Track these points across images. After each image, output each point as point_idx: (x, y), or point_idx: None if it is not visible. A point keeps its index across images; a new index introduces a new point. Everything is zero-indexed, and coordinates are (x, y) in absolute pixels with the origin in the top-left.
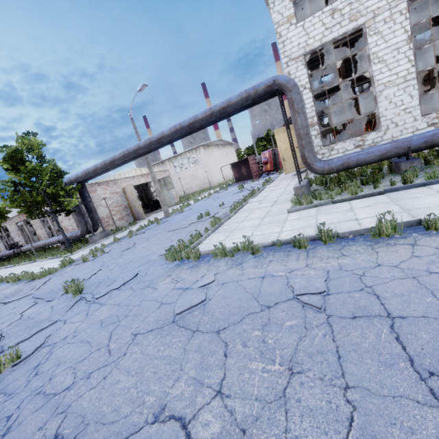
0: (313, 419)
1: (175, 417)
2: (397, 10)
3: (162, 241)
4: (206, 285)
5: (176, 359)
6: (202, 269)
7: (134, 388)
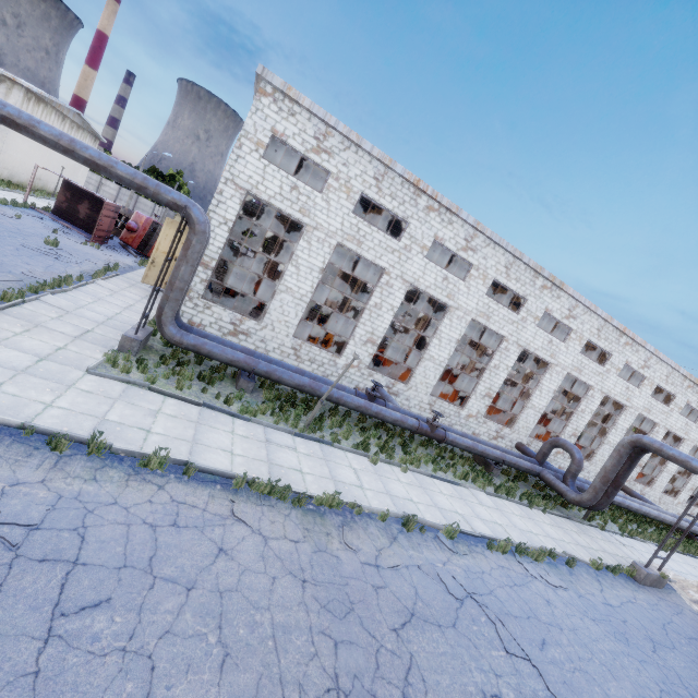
0: None
1: None
2: (330, 241)
3: None
4: None
5: None
6: None
7: None
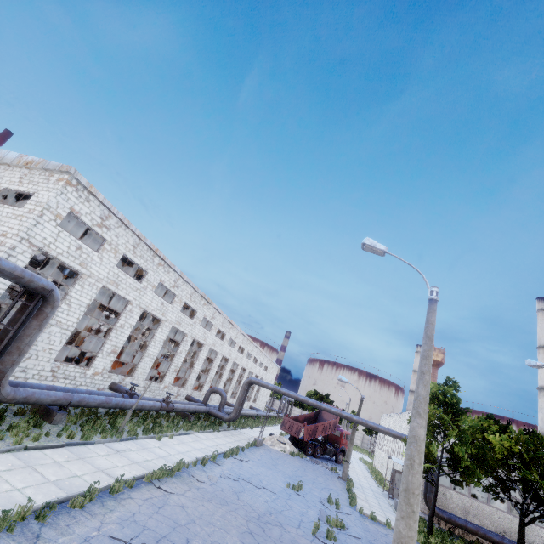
0: None
1: None
2: (98, 285)
3: None
4: None
5: None
6: None
7: None
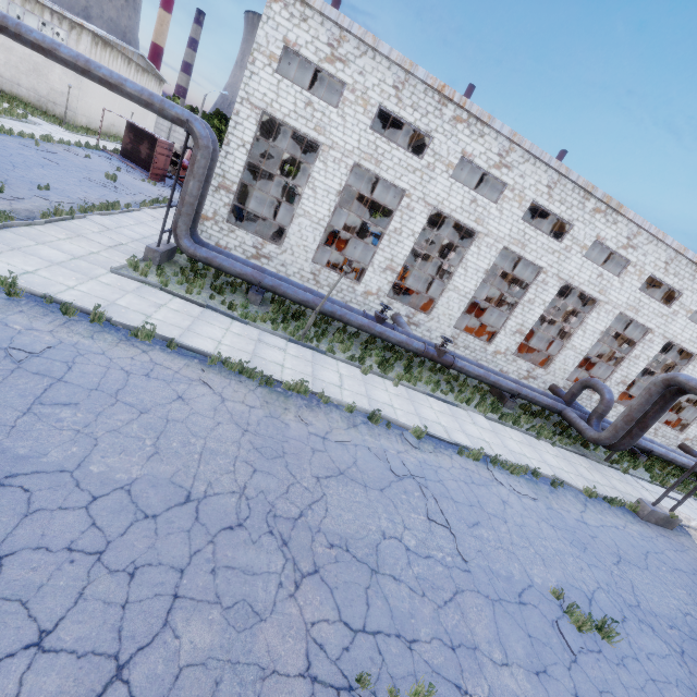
0: None
1: None
2: (346, 161)
3: None
4: None
5: None
6: None
7: None
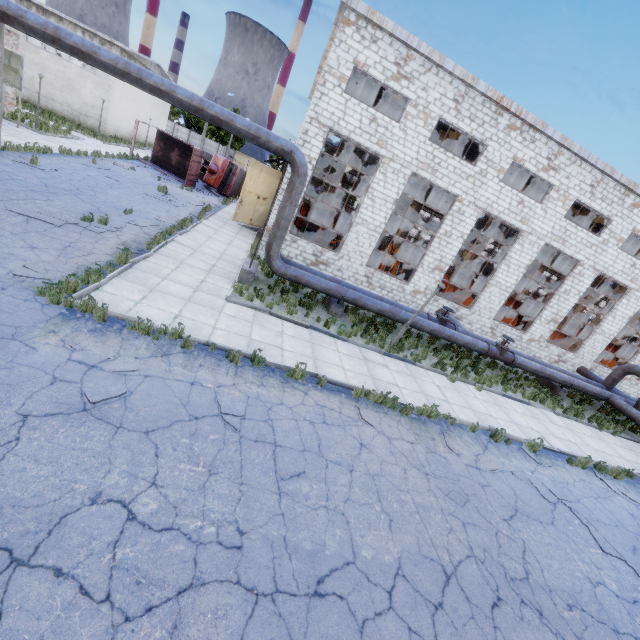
0: (221, 500)
1: (115, 500)
2: (404, 172)
3: (6, 235)
4: (125, 371)
5: (102, 453)
6: (112, 341)
7: (55, 477)
